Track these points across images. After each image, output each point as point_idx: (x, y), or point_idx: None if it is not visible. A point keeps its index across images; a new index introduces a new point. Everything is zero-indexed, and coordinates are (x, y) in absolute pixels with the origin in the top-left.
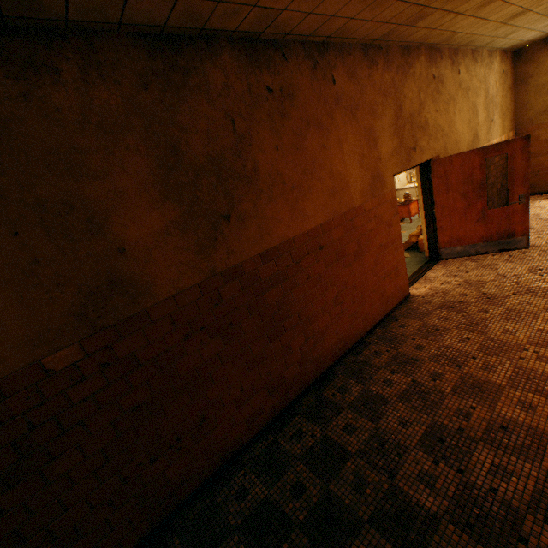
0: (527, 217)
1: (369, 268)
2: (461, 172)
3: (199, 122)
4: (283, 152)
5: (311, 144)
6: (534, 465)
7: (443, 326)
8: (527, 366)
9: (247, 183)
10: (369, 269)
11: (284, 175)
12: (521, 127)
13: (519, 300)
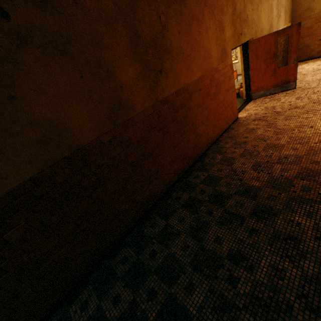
0: (296, 71)
1: (220, 102)
2: (264, 47)
3: (146, 18)
4: (182, 35)
5: (194, 30)
6: (297, 166)
7: (256, 128)
8: (295, 135)
9: (168, 53)
10: (220, 102)
11: (183, 49)
12: (295, 20)
13: (291, 112)
